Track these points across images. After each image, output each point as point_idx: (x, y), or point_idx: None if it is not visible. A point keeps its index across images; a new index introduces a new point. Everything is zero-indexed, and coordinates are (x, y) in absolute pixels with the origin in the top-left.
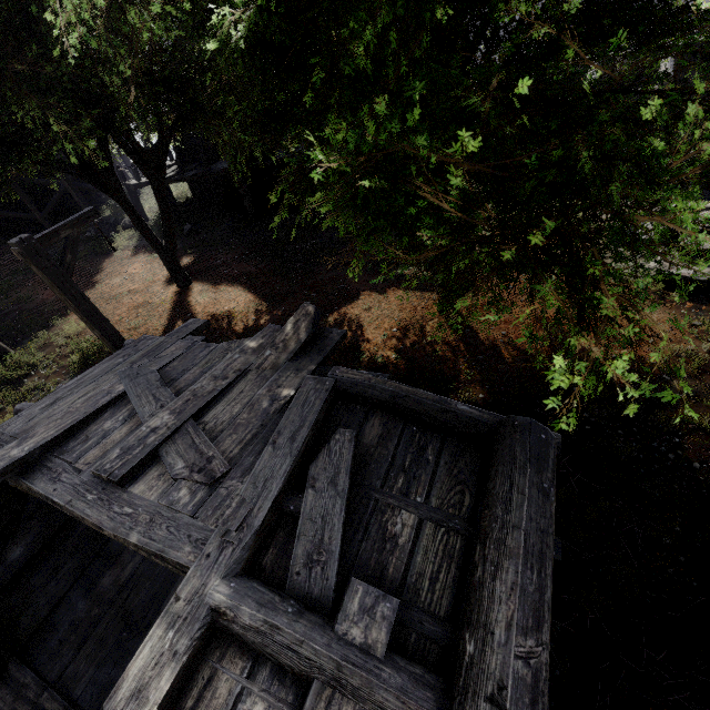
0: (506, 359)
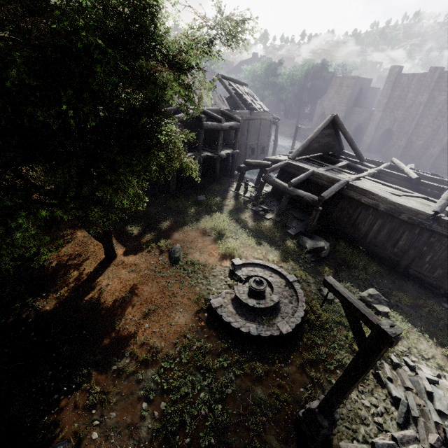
0: (87, 297)
